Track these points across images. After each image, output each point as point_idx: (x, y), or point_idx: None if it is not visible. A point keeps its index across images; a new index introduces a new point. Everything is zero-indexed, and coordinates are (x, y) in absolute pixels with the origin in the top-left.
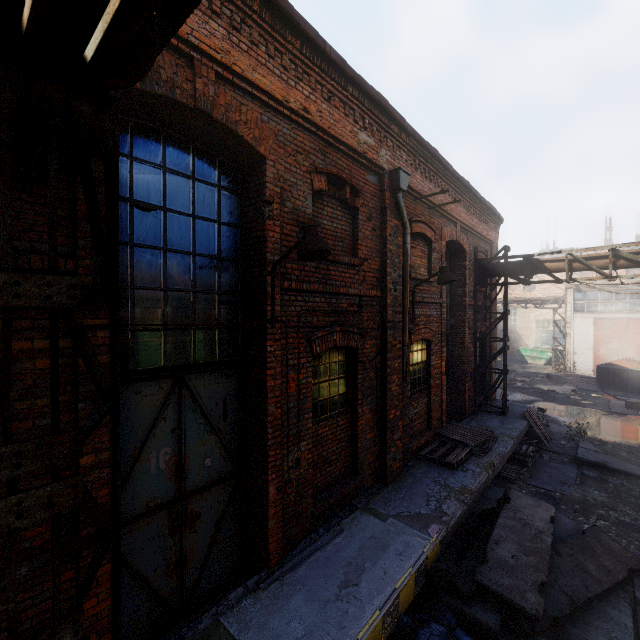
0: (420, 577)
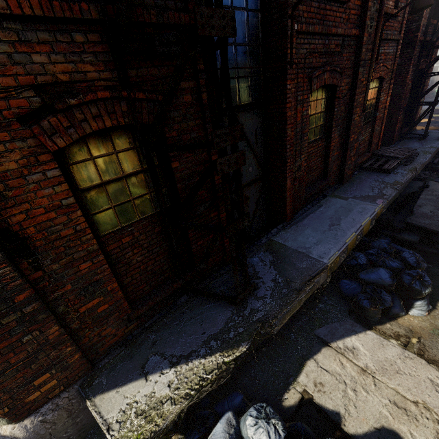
0: (372, 222)
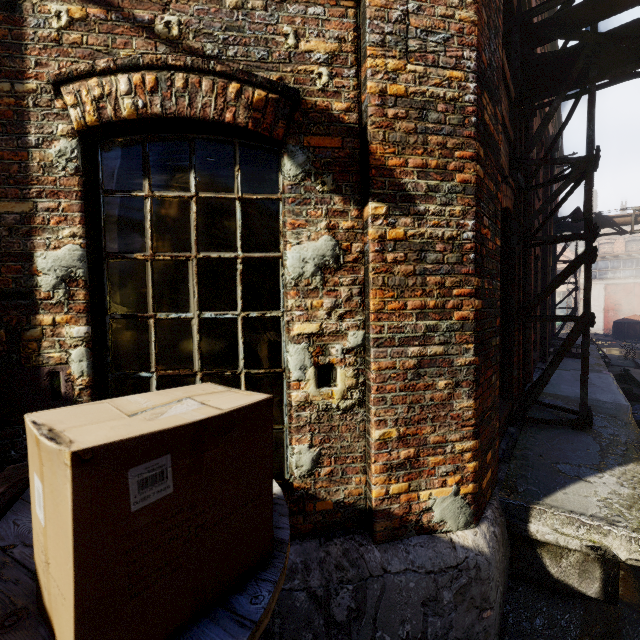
0: None
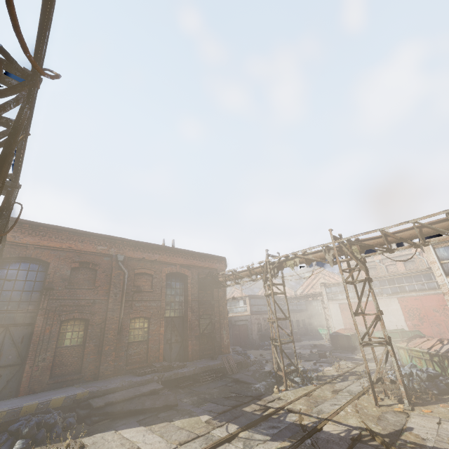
0: (69, 400)
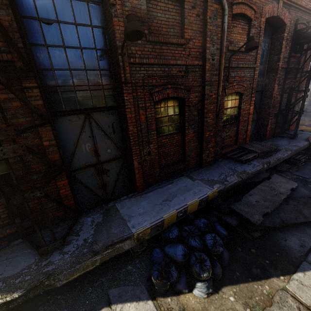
0: (202, 202)
